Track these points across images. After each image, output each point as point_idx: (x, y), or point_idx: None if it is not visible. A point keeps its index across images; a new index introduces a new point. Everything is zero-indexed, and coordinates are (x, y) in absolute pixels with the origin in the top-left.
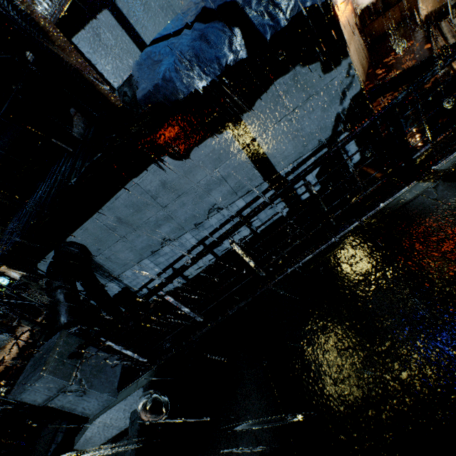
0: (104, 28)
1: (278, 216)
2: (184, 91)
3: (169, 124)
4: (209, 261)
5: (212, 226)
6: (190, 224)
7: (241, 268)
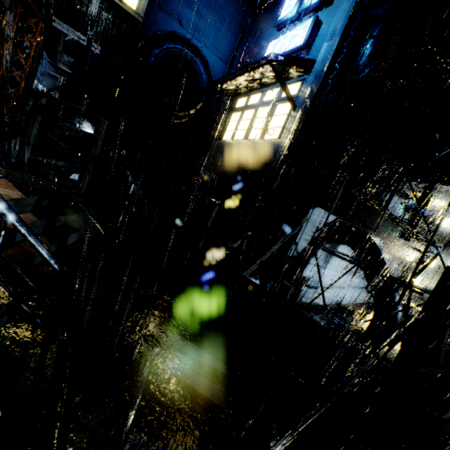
0: (394, 201)
1: (370, 301)
2: (435, 252)
3: (394, 241)
4: (345, 301)
5: (364, 284)
6: (363, 276)
7: (361, 315)
